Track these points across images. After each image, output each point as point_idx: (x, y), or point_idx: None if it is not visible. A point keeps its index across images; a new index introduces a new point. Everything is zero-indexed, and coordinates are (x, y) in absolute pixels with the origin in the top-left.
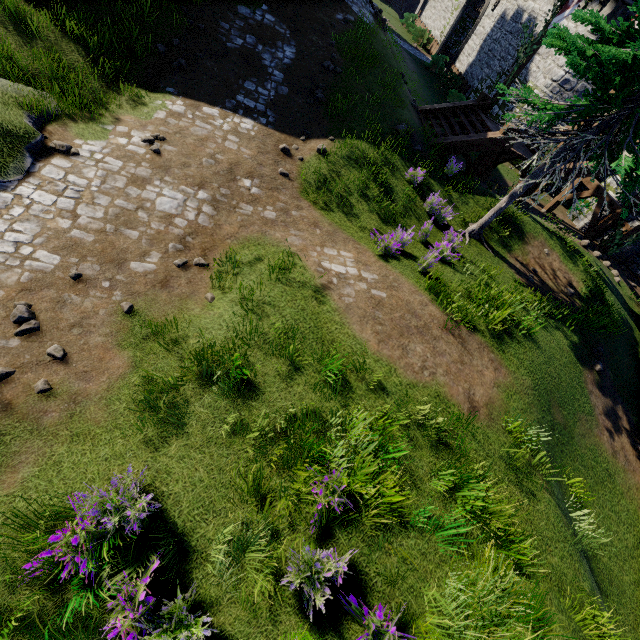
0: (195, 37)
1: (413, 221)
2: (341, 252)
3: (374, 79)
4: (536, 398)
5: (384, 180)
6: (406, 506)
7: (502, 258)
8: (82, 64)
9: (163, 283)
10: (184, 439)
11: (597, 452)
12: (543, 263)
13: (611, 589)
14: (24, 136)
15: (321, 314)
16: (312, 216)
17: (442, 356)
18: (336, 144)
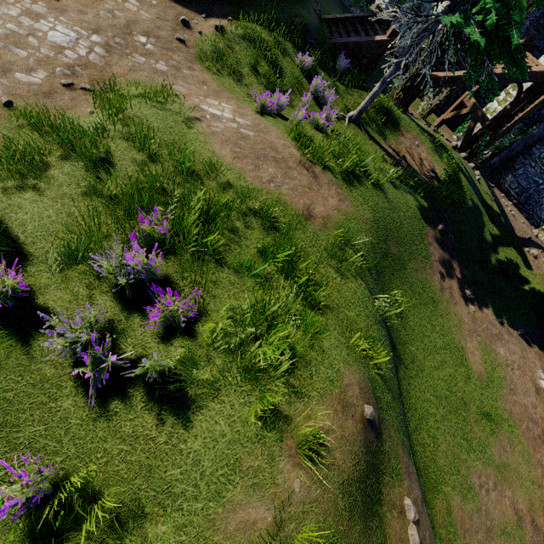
0: None
1: (298, 98)
2: (222, 104)
3: None
4: (374, 229)
5: (275, 61)
6: (227, 256)
7: (376, 142)
8: None
9: (46, 94)
10: (40, 191)
11: (426, 285)
12: (413, 153)
13: (412, 366)
14: None
15: (188, 134)
16: (203, 77)
17: (292, 180)
18: (234, 25)
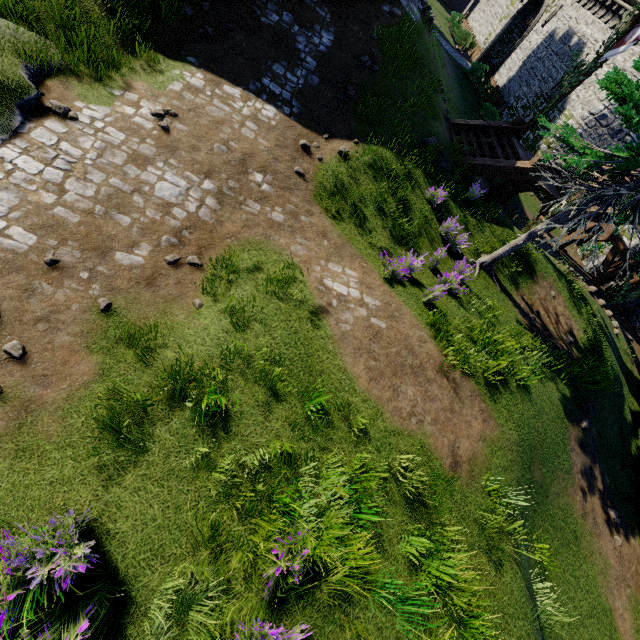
0: (227, 4)
1: (426, 244)
2: (346, 270)
3: (411, 83)
4: (519, 454)
5: (403, 195)
6: (370, 571)
7: (508, 295)
8: (97, 14)
9: (149, 280)
10: (143, 468)
11: (568, 512)
12: (548, 305)
13: None
14: (16, 90)
15: (314, 339)
16: (322, 224)
17: (433, 402)
18: (360, 148)
